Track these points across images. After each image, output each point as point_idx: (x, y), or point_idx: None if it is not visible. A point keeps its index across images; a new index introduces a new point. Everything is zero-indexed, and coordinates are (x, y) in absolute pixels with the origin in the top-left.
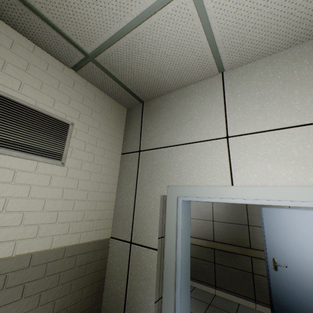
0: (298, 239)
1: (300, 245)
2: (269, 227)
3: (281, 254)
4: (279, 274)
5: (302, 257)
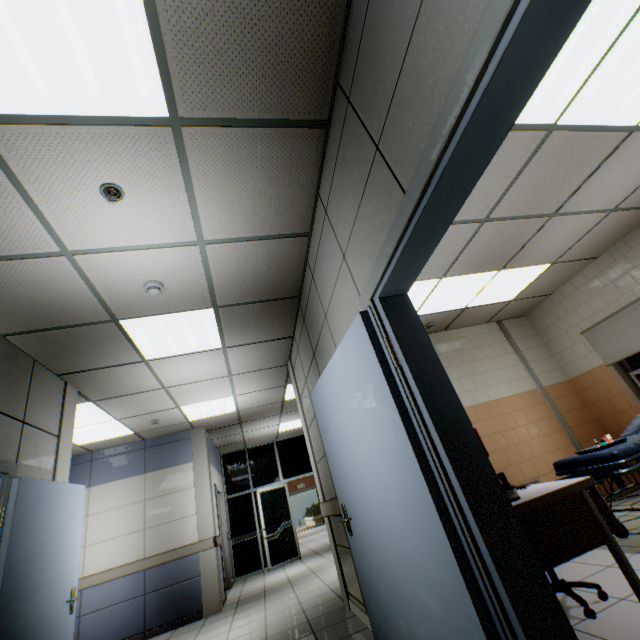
0: (344, 440)
1: (348, 452)
2: (324, 432)
3: (344, 488)
4: (356, 542)
5: (357, 482)
